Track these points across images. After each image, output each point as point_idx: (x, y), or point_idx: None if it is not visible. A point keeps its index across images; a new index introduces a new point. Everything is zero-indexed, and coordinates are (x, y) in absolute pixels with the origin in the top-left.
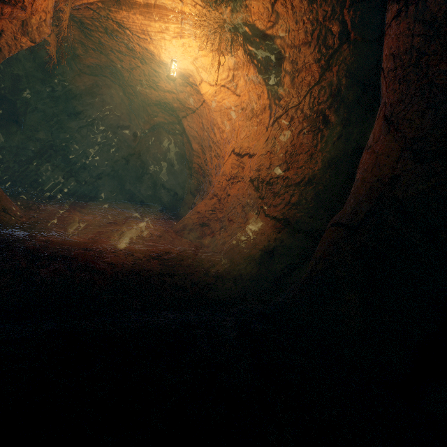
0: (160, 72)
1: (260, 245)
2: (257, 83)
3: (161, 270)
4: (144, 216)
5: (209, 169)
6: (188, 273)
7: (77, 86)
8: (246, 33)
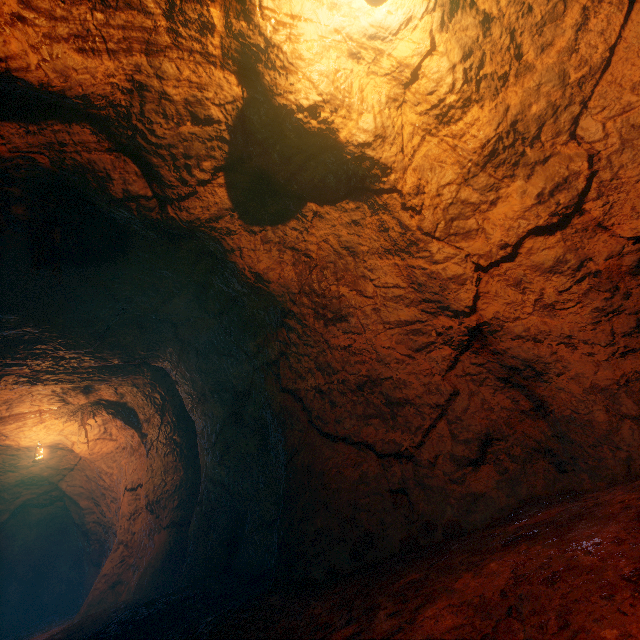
0: (19, 453)
1: (161, 555)
2: (127, 429)
3: (68, 634)
4: None
5: (110, 518)
6: (97, 620)
7: None
8: (105, 403)
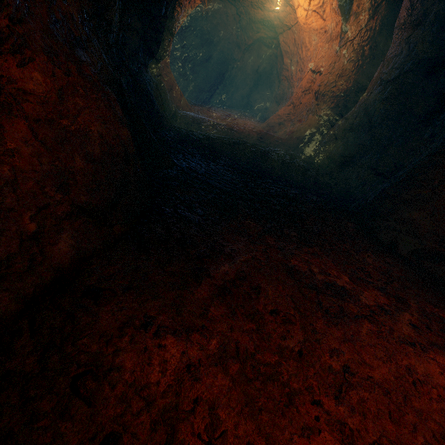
0: None
1: (307, 131)
2: (337, 13)
3: (257, 136)
4: (242, 117)
5: (293, 82)
6: (269, 139)
7: (205, 10)
8: None
